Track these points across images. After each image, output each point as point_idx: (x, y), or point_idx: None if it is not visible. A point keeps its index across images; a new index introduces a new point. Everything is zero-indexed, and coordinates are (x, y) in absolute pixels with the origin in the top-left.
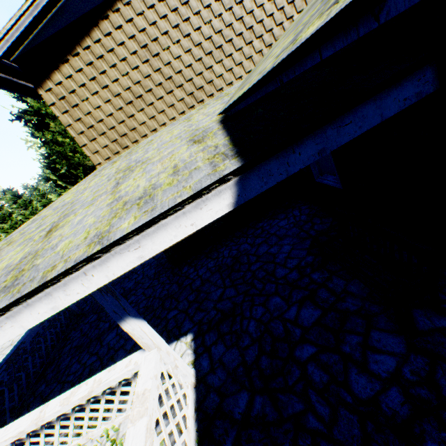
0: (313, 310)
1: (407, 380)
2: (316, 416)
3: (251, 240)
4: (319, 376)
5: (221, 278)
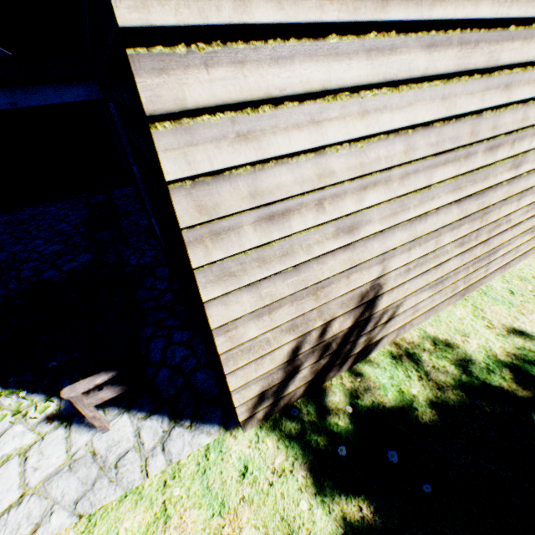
0: (60, 246)
1: (76, 270)
2: (5, 289)
3: (61, 205)
4: (27, 274)
5: (5, 228)
